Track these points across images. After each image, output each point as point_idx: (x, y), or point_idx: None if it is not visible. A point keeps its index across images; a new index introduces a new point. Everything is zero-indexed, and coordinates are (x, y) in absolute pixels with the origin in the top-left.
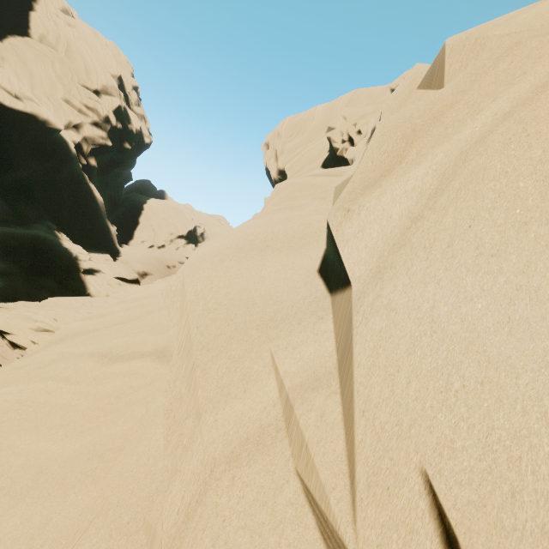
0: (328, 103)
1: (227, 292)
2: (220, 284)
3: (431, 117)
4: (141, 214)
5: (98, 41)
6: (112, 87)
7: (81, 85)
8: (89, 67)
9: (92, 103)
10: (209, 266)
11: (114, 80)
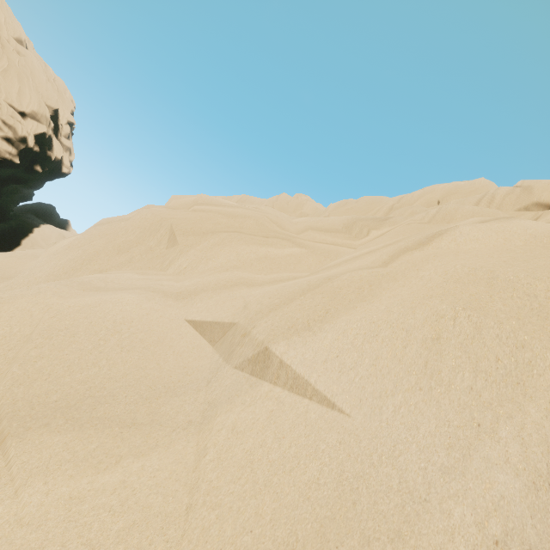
0: (225, 197)
1: (1, 267)
2: (0, 264)
3: (108, 222)
4: (27, 236)
5: (46, 74)
6: (44, 115)
7: (7, 103)
8: (24, 92)
9: (12, 121)
10: (2, 257)
11: (48, 110)
